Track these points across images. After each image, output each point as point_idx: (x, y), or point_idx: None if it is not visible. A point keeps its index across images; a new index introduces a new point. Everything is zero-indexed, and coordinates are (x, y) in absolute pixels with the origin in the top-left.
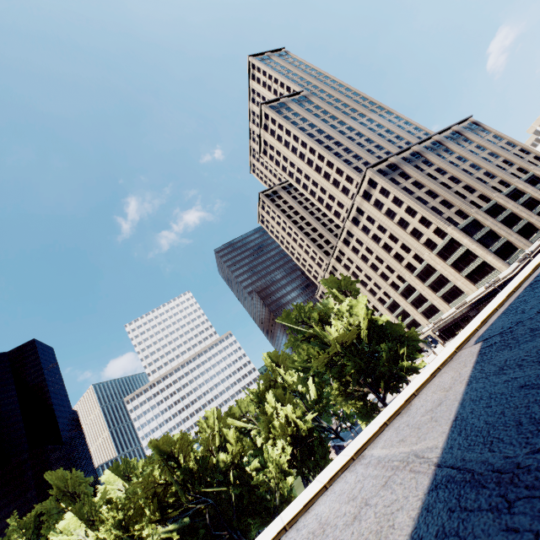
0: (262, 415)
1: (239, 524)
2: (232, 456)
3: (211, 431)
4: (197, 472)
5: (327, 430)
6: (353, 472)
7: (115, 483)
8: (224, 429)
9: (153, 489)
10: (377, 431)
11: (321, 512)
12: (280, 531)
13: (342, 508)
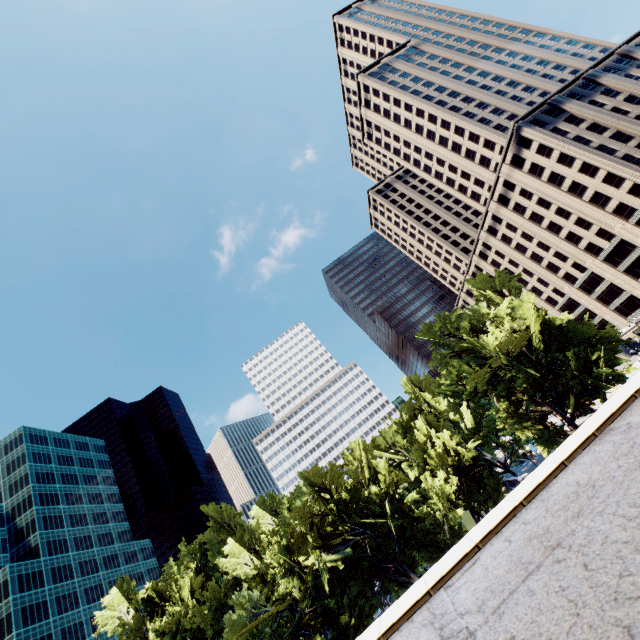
0: (411, 446)
1: (404, 557)
2: (387, 486)
3: (358, 462)
4: (351, 503)
5: (492, 464)
6: (603, 443)
7: (264, 517)
8: (373, 460)
9: (309, 518)
10: (623, 405)
11: (572, 480)
12: (516, 507)
13: (611, 465)
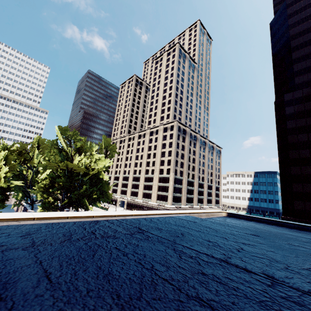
0: None
1: None
2: None
3: None
4: None
5: (30, 198)
6: None
7: None
8: None
9: None
10: None
11: None
12: None
13: None
